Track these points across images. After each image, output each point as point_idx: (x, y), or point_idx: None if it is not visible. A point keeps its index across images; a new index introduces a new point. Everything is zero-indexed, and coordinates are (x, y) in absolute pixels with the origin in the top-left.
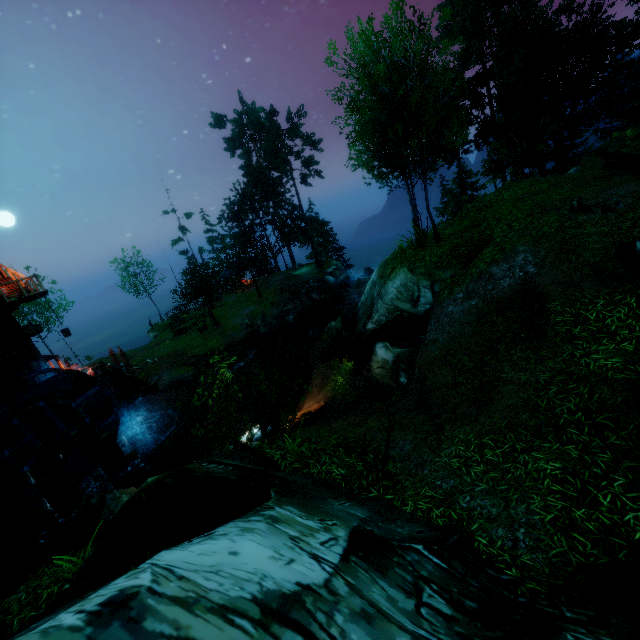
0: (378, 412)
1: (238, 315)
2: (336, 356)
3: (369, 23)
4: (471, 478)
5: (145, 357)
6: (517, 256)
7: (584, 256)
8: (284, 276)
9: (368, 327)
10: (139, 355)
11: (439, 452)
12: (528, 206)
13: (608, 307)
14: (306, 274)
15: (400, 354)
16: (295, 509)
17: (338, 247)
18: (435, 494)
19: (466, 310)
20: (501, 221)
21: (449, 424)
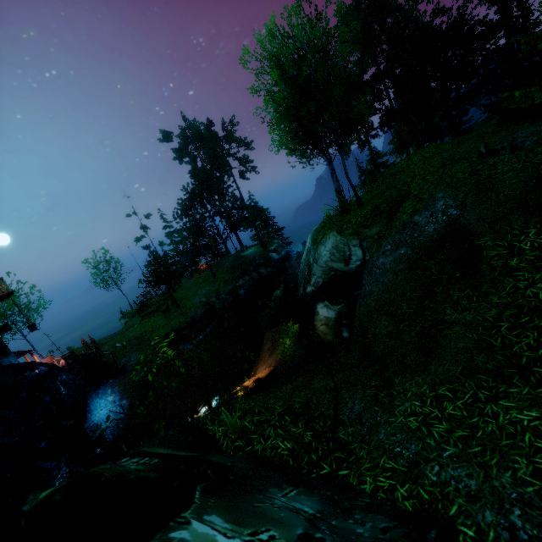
0: (323, 371)
1: (196, 295)
2: (283, 321)
3: (273, 22)
4: (435, 440)
5: (115, 342)
6: (437, 202)
7: (503, 192)
8: (234, 257)
9: (308, 290)
10: (111, 341)
11: (392, 410)
12: (438, 161)
13: (541, 235)
14: (252, 253)
15: (339, 311)
16: (220, 519)
17: (278, 228)
18: (396, 465)
19: (396, 259)
20: (415, 177)
21: (398, 377)
